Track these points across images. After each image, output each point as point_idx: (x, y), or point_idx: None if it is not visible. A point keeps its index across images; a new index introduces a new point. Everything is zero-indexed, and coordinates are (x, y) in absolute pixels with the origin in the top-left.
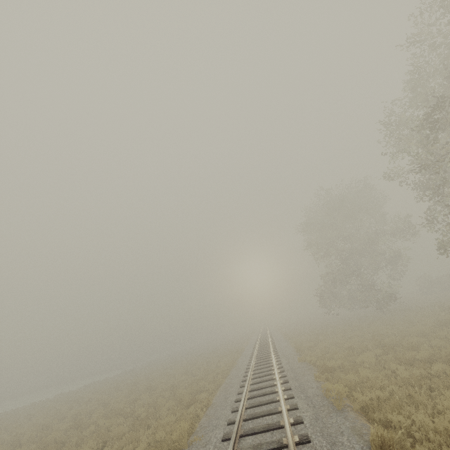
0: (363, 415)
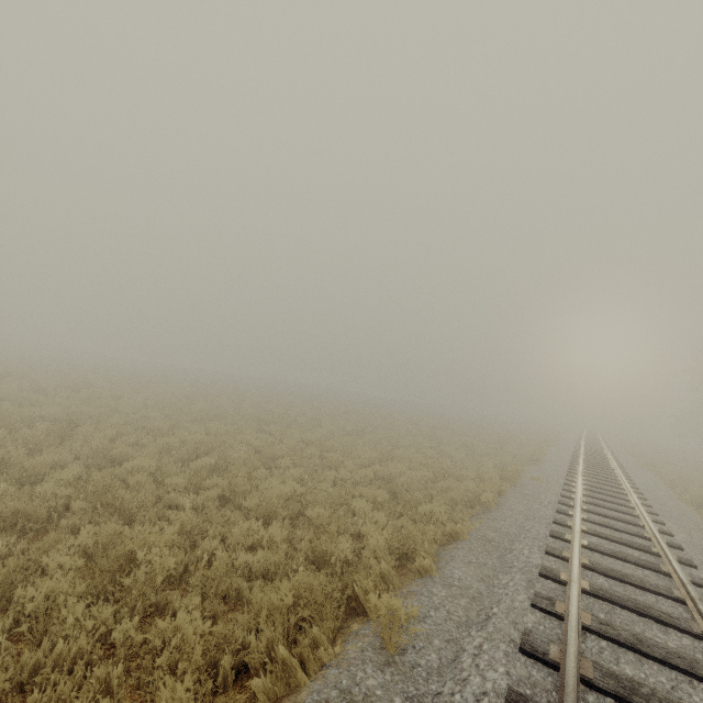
0: None
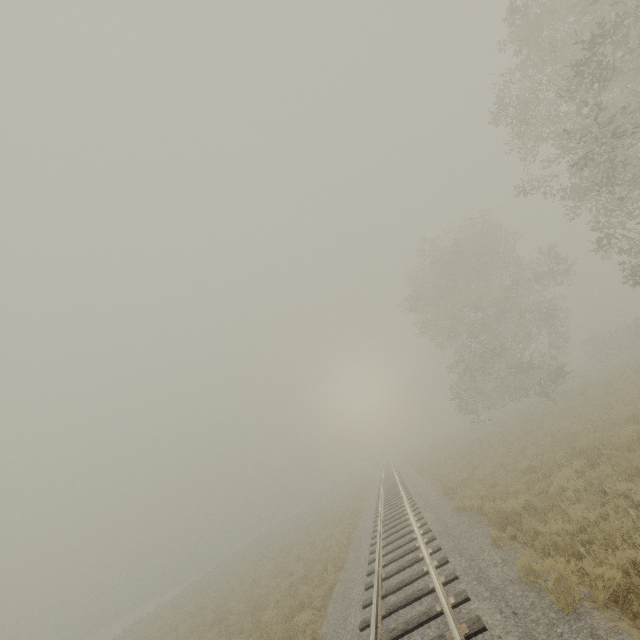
0: (618, 609)
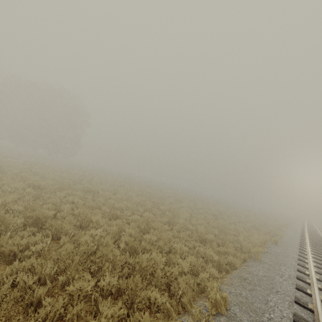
0: None
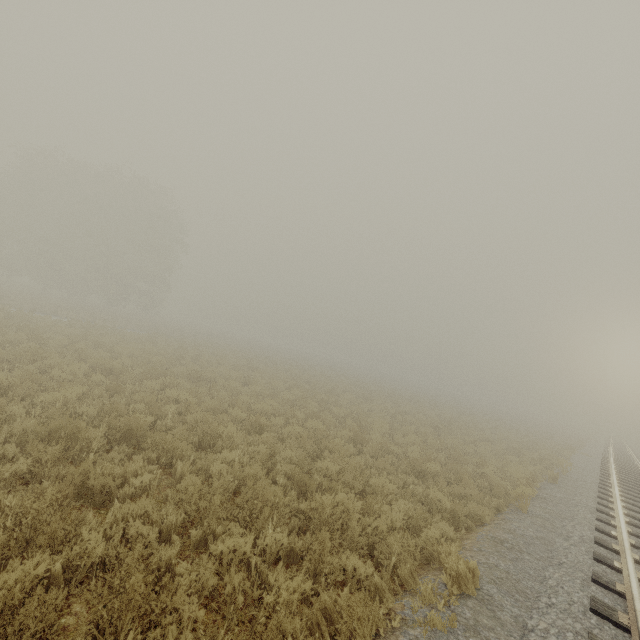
0: None
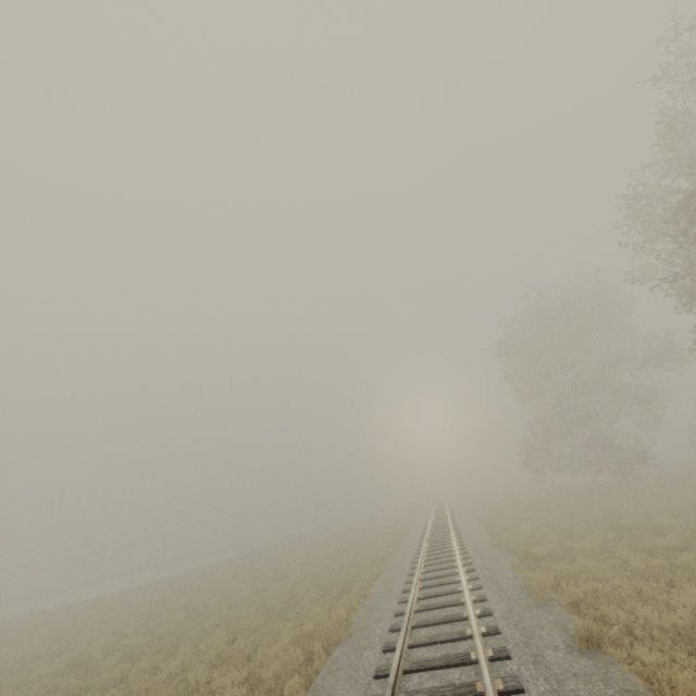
0: (575, 612)
